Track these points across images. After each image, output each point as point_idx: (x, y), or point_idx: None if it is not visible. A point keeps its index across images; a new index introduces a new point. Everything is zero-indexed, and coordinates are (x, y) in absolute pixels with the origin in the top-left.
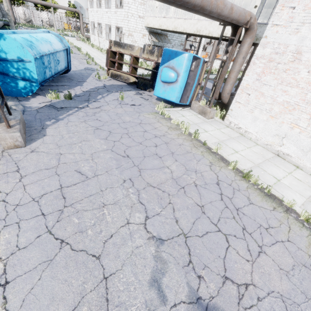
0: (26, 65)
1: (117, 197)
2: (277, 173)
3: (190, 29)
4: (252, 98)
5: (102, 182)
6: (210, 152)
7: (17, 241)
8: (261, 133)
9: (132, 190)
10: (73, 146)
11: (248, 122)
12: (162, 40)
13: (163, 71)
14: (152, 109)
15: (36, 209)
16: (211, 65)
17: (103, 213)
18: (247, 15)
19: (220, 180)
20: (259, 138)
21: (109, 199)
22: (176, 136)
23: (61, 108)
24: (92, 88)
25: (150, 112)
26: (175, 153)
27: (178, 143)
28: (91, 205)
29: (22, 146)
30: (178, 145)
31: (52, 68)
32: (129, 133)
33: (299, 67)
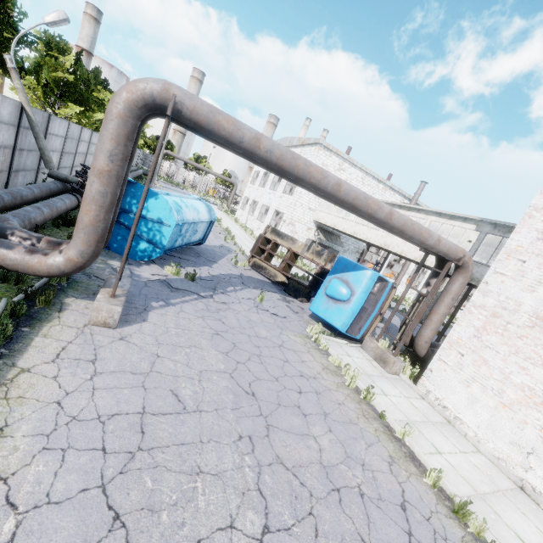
0: (162, 228)
1: (223, 463)
2: (524, 529)
3: (375, 240)
4: (468, 363)
5: (205, 426)
6: (390, 435)
7: (52, 484)
8: (485, 431)
9: (250, 459)
10: (178, 350)
11: (461, 402)
12: (332, 240)
13: (332, 283)
14: (302, 328)
15: (97, 436)
16: (403, 294)
17: (195, 486)
18: (458, 252)
19: (409, 500)
20: (482, 440)
21: (209, 463)
22: (334, 386)
23: (177, 288)
24: (223, 273)
25: (298, 332)
26: (329, 415)
27: (337, 399)
28: (179, 463)
29: (112, 326)
30: (336, 402)
31: (186, 237)
32: (261, 356)
33: (542, 338)
